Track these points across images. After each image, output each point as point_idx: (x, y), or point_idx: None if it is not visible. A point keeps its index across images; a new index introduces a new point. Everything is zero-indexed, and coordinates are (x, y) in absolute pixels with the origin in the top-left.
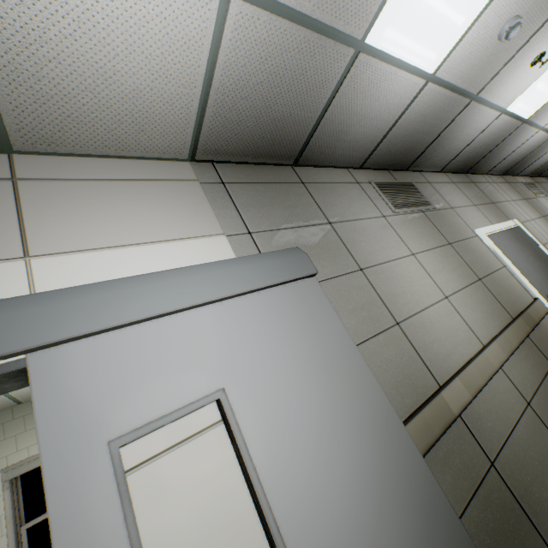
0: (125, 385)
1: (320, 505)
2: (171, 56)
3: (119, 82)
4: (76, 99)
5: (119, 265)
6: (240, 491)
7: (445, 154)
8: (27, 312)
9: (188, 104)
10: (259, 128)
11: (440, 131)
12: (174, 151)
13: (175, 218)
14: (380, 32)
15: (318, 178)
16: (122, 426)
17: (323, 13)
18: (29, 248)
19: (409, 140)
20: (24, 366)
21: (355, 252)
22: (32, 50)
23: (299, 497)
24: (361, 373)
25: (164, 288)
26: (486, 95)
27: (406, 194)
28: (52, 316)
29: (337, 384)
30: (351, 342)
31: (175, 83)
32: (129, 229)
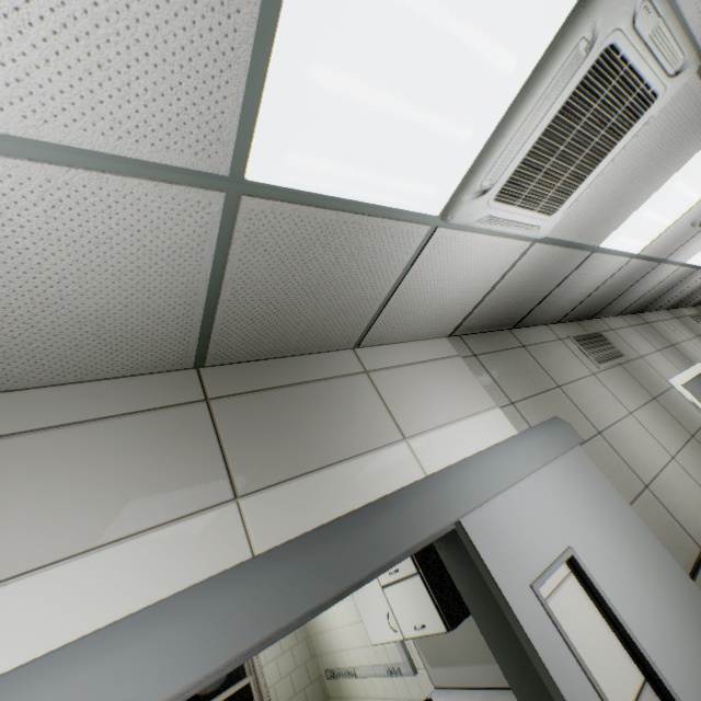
0: (516, 542)
1: (667, 645)
2: (483, 278)
3: (445, 298)
4: (415, 311)
5: (453, 441)
6: (604, 631)
7: (626, 302)
8: (451, 486)
9: (472, 302)
10: (504, 308)
11: (628, 287)
12: (443, 332)
13: (463, 395)
14: (611, 239)
15: (531, 339)
16: (530, 574)
17: (581, 238)
18: (402, 431)
19: (602, 297)
20: (452, 527)
21: (588, 414)
22: (416, 291)
23: (651, 637)
24: (647, 535)
25: (505, 463)
26: (672, 257)
27: (600, 347)
28: (464, 488)
29: (635, 544)
30: (628, 506)
31: (474, 292)
32: (443, 408)
